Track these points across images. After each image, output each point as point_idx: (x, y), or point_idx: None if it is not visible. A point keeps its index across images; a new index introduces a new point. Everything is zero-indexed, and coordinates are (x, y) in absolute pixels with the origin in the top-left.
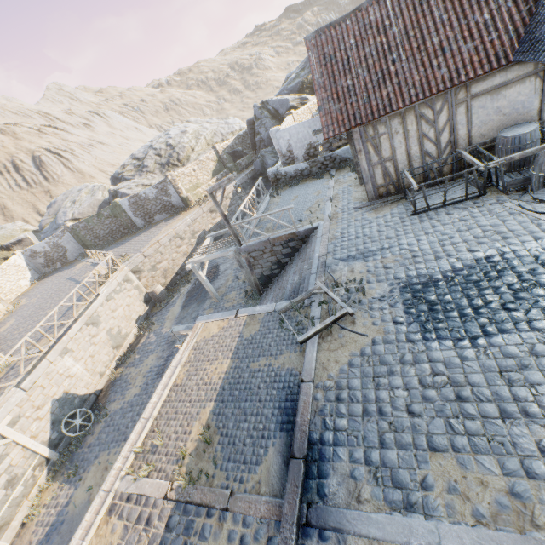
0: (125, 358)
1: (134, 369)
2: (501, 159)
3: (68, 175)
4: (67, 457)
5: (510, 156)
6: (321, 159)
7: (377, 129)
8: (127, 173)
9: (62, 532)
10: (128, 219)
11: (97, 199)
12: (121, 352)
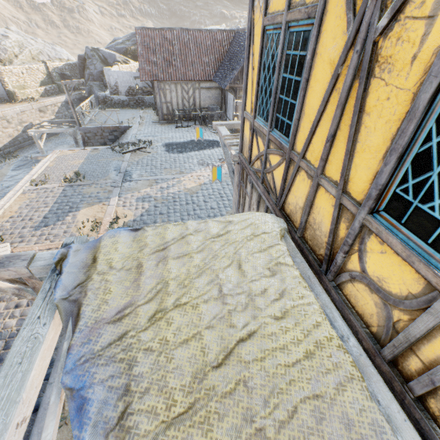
0: None
1: None
2: (205, 112)
3: None
4: None
5: (208, 112)
6: (136, 98)
7: (165, 86)
8: None
9: None
10: None
11: None
12: None
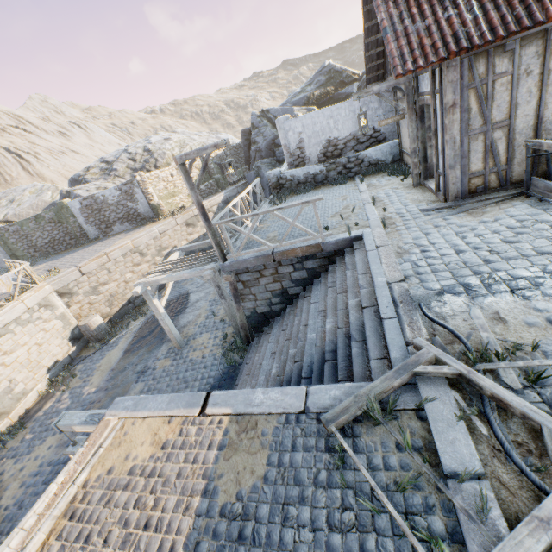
0: (6, 439)
1: (12, 463)
2: None
3: (25, 179)
4: None
5: None
6: (343, 160)
7: (494, 63)
8: (90, 175)
9: None
10: (77, 226)
11: (43, 200)
12: (3, 426)
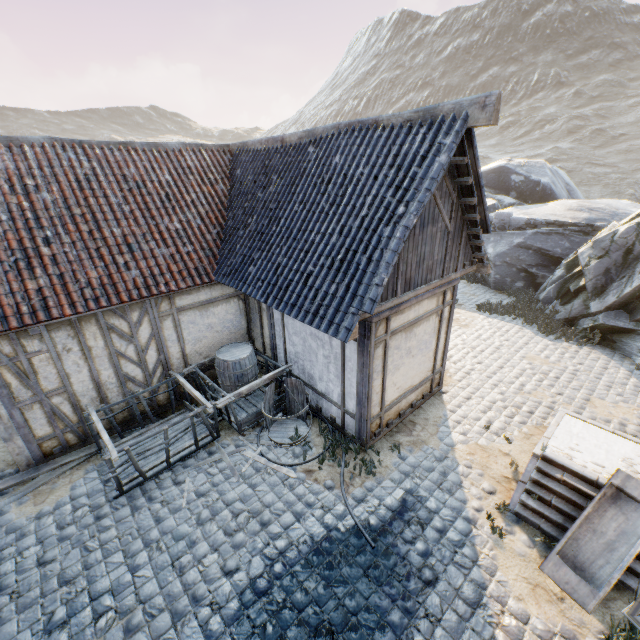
0: None
1: None
2: (230, 396)
3: None
4: None
5: (239, 390)
6: None
7: (23, 343)
8: None
9: None
10: None
11: None
12: None
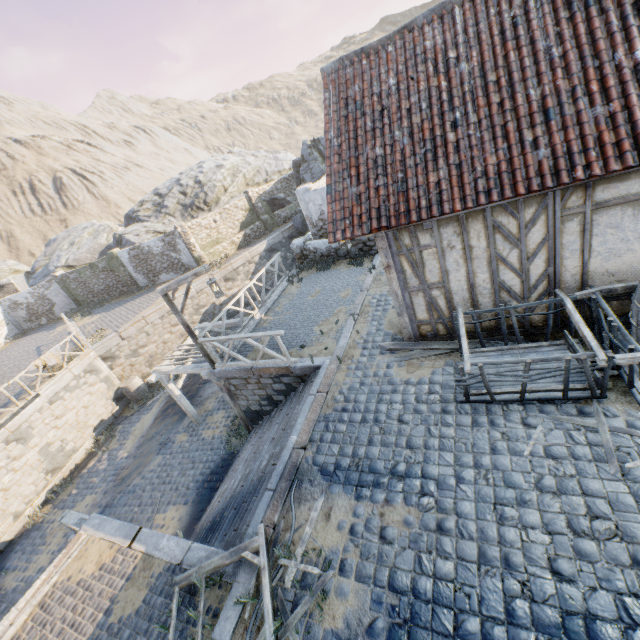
0: (59, 491)
1: (60, 514)
2: None
3: (91, 203)
4: None
5: None
6: (363, 238)
7: (418, 236)
8: (143, 212)
9: None
10: (127, 275)
11: (99, 243)
12: (58, 479)
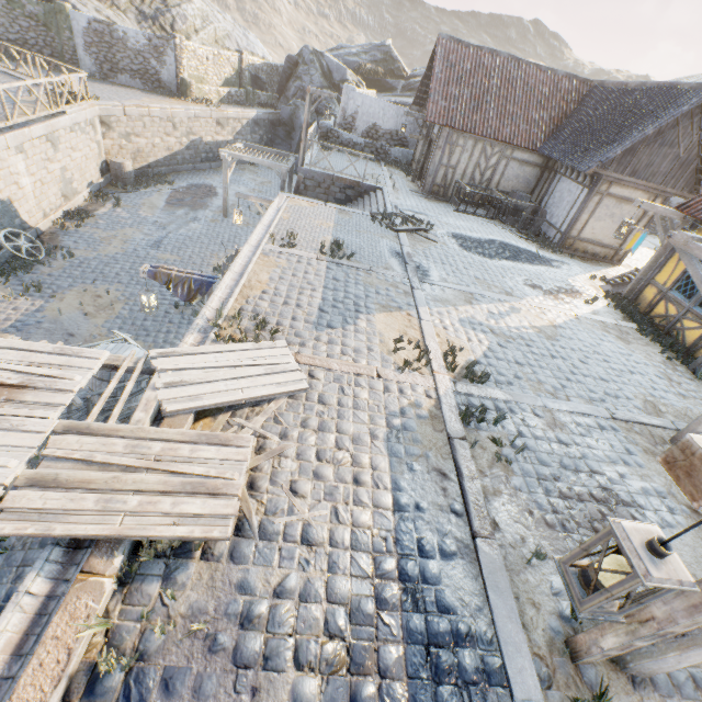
0: (79, 216)
1: (101, 231)
2: (513, 200)
3: None
4: (9, 275)
5: (517, 201)
6: (378, 145)
7: (459, 139)
8: None
9: (47, 328)
10: (70, 46)
11: None
12: (69, 207)
